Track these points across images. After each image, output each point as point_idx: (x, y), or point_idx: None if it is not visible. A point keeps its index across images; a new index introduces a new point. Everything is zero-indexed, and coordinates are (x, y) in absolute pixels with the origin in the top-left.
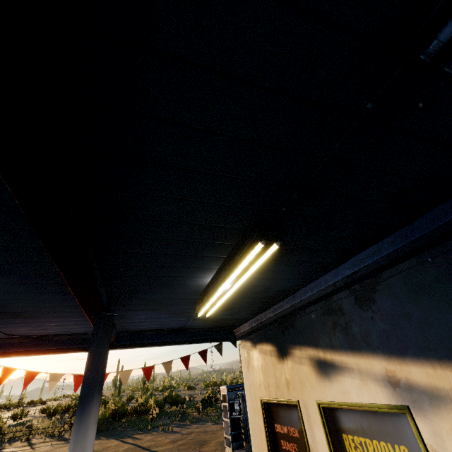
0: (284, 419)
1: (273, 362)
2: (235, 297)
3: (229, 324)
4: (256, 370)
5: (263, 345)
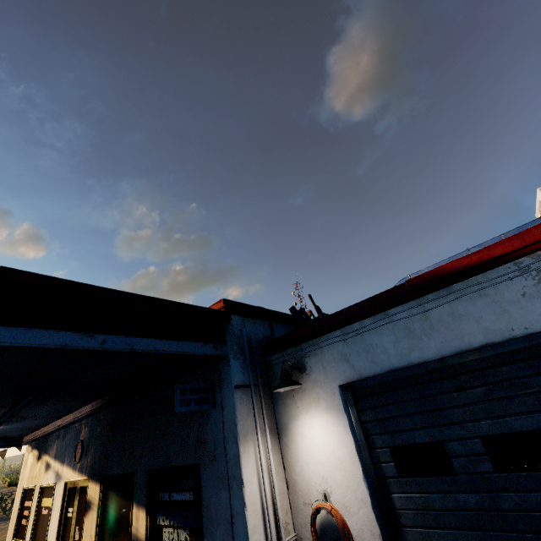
0: (29, 497)
1: (35, 463)
2: (3, 430)
3: (15, 436)
4: (28, 467)
5: (35, 451)
